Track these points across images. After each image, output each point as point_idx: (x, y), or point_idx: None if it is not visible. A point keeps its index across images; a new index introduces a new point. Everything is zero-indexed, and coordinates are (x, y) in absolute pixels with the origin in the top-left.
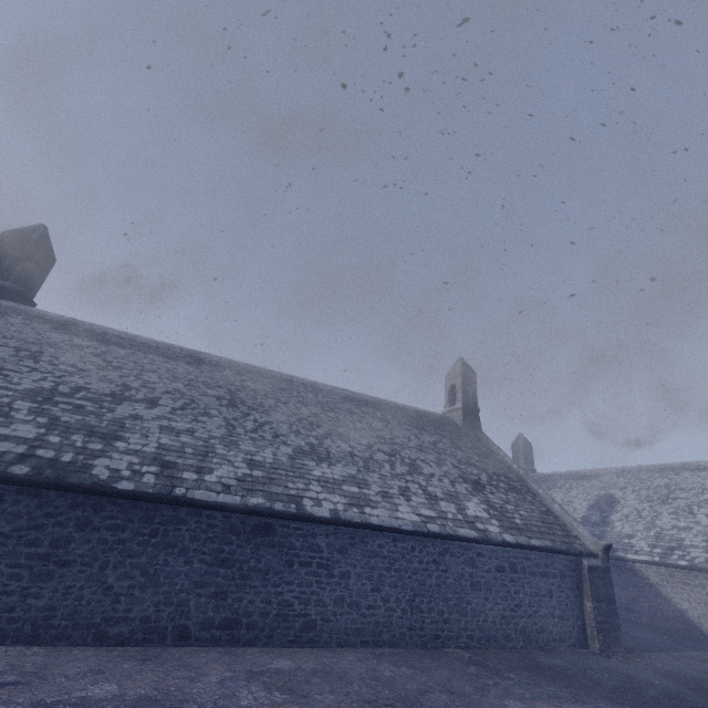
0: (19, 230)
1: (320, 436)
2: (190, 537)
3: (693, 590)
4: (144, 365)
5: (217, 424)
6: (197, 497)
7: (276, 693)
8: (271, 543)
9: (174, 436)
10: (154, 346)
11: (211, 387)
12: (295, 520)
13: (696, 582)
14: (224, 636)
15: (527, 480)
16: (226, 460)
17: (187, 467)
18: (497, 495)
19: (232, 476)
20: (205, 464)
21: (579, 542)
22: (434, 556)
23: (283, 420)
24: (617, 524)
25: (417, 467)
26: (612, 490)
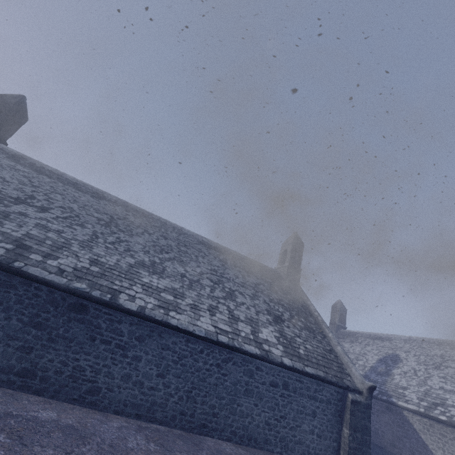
0: (5, 95)
1: (164, 258)
2: (16, 300)
3: (448, 441)
4: (57, 190)
5: (85, 232)
6: (30, 271)
7: (2, 435)
8: (82, 320)
9: (43, 231)
10: (73, 182)
11: (99, 212)
12: (107, 307)
13: (451, 436)
14: (18, 382)
15: (322, 325)
16: (74, 255)
17: (38, 251)
18: (292, 329)
19: (72, 265)
20: (55, 253)
21: (349, 379)
22: (218, 361)
23: (141, 243)
24: (396, 377)
25: (233, 295)
26: (398, 351)
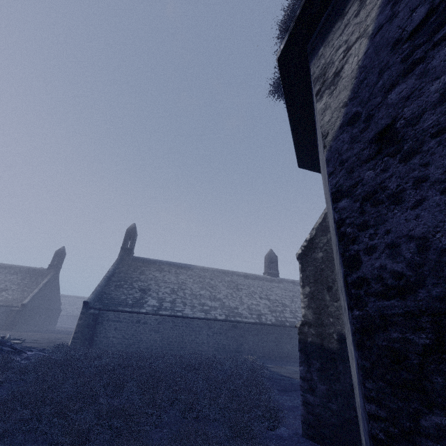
0: (269, 253)
1: None
2: None
3: None
4: None
5: None
6: None
7: None
8: None
9: None
10: None
11: None
12: None
13: None
14: None
15: None
16: None
17: None
18: None
19: None
20: None
21: None
22: None
23: None
24: None
25: None
26: None
